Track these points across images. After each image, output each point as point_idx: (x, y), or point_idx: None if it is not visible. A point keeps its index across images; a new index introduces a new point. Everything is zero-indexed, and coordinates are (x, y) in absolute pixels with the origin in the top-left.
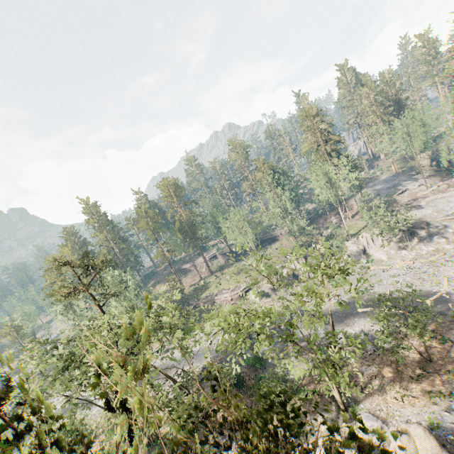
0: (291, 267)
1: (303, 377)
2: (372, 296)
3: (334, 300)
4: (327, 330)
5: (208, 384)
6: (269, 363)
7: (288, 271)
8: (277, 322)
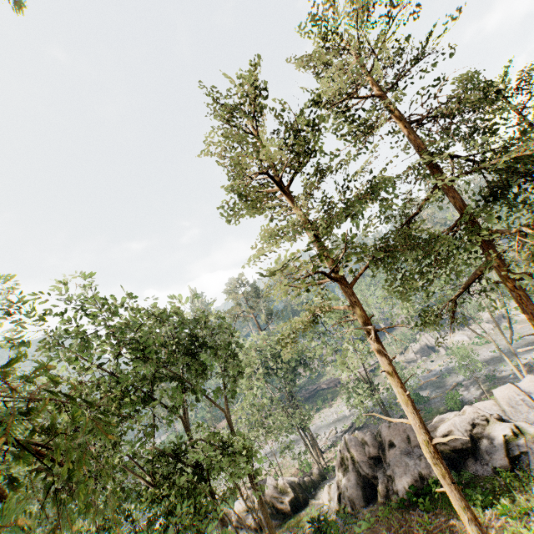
0: (423, 340)
1: (479, 397)
2: (528, 341)
3: (485, 353)
4: (489, 369)
5: (366, 430)
6: (433, 401)
7: (420, 344)
8: (425, 380)
